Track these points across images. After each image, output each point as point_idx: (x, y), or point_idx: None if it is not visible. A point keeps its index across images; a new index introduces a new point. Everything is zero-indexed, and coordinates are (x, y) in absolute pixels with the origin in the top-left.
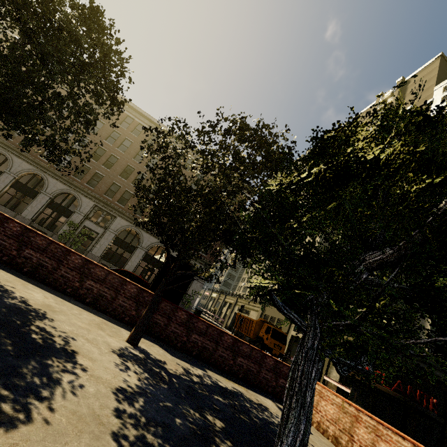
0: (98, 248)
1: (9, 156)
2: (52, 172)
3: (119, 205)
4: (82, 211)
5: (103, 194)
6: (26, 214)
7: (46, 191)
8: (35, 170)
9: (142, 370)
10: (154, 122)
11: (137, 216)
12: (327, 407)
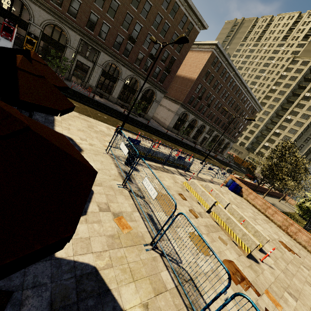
0: (207, 143)
1: (188, 114)
2: (200, 118)
3: (216, 126)
4: (205, 131)
5: (213, 123)
6: (191, 136)
7: (197, 126)
8: (195, 118)
9: (292, 207)
10: (242, 81)
11: (220, 129)
12: (292, 202)
